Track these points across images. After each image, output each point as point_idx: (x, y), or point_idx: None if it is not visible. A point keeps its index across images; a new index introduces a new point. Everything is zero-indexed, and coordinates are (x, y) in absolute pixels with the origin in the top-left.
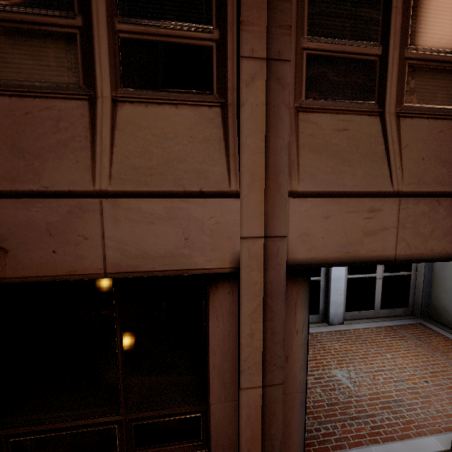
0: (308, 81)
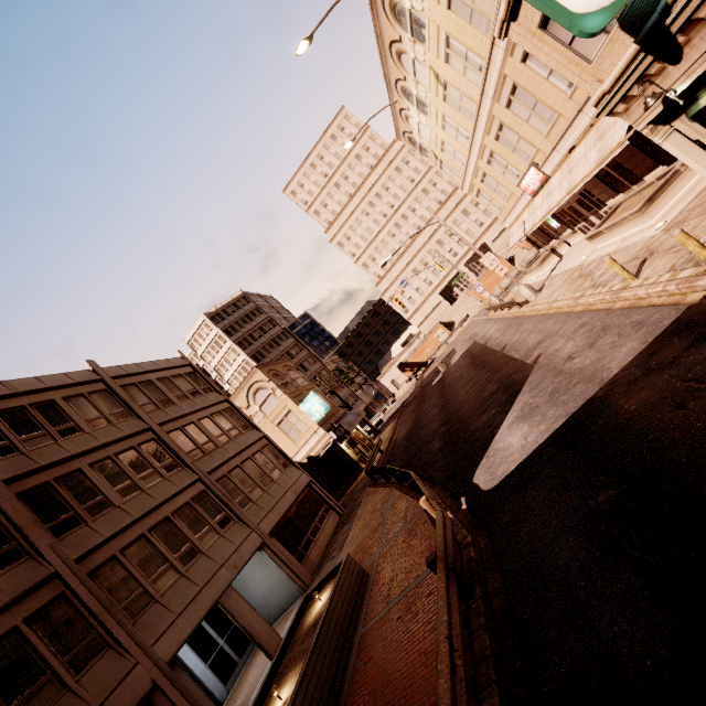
0: (130, 615)
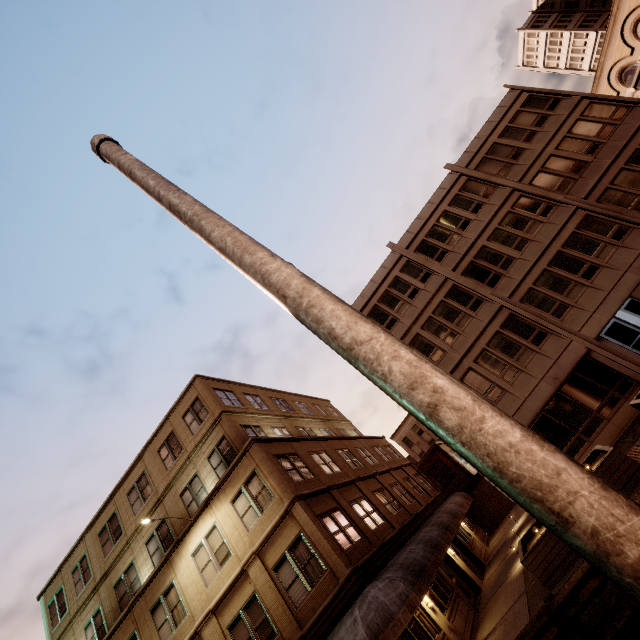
0: (556, 317)
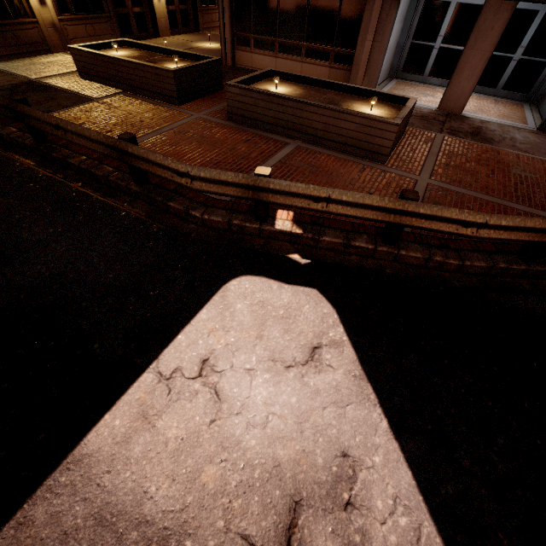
0: None
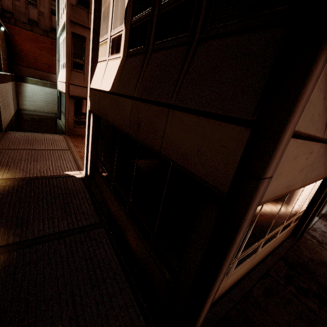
0: None
